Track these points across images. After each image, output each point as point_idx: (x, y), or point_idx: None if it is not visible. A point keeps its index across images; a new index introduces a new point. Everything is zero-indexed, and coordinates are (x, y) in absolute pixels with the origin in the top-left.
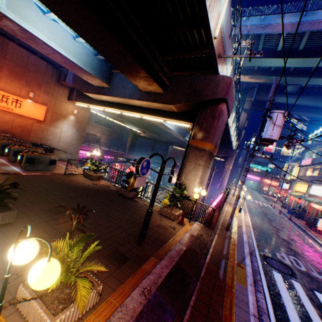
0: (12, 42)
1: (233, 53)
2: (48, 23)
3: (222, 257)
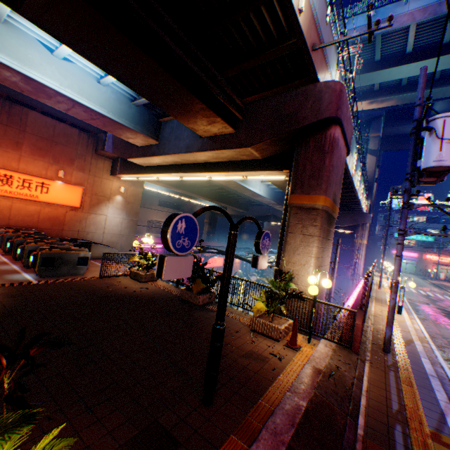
0: (32, 110)
1: (337, 52)
2: (59, 65)
3: (393, 420)
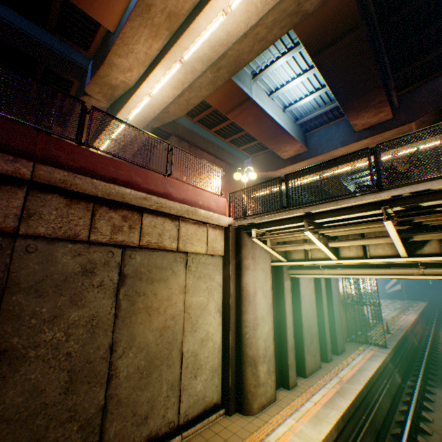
0: (204, 152)
1: None
2: (270, 103)
3: None
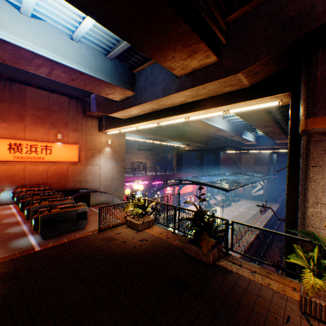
0: (28, 86)
1: None
2: (29, 24)
3: None
